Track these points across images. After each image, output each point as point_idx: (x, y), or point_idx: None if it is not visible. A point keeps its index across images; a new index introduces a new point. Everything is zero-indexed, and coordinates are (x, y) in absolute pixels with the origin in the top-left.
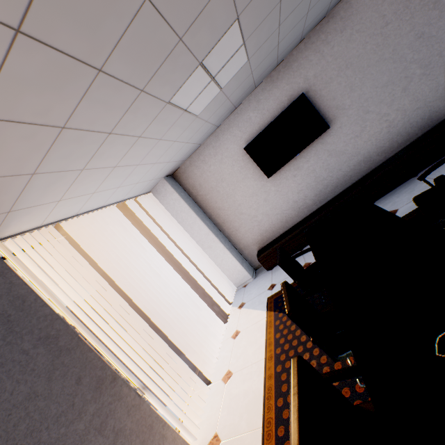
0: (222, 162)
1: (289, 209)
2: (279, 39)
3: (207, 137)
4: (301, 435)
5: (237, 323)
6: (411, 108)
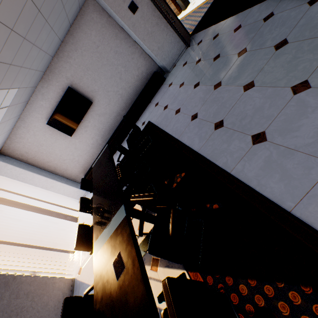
0: (35, 135)
1: (91, 149)
2: (35, 69)
3: (16, 122)
4: (76, 243)
5: (83, 219)
6: (127, 87)
